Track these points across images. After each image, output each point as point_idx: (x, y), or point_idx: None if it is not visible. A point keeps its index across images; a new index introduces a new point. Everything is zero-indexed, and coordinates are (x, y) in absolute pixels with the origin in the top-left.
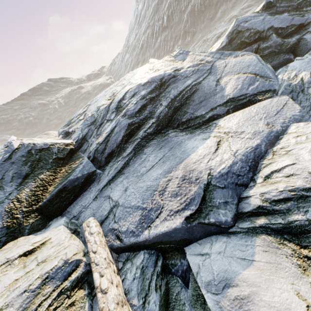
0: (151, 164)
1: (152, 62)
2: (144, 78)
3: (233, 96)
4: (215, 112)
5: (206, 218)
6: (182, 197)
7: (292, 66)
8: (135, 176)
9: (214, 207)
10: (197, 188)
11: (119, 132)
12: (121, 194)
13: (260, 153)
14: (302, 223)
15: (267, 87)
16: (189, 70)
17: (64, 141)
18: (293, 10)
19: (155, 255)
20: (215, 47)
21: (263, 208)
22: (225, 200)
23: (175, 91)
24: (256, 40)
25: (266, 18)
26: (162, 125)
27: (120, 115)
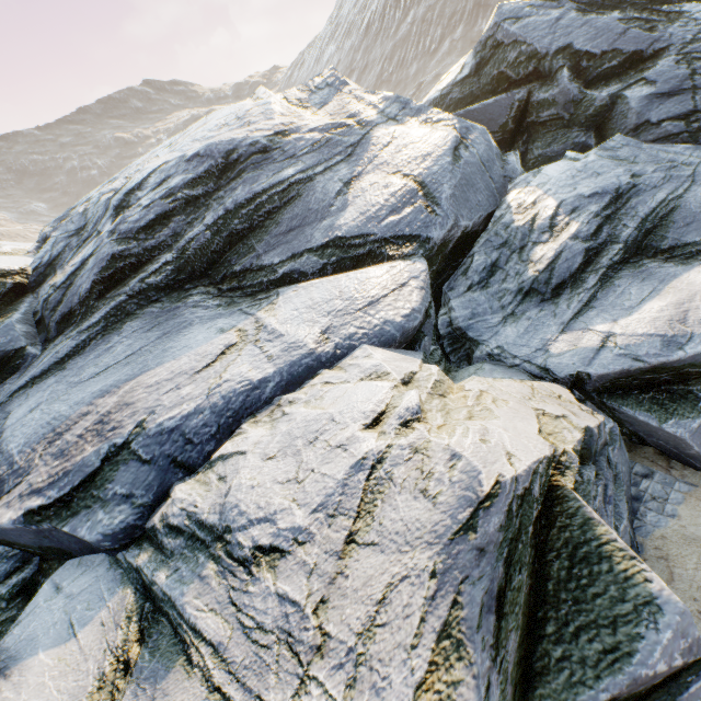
0: (108, 364)
1: (260, 97)
2: (209, 140)
3: (345, 235)
4: (297, 265)
5: (64, 522)
6: (62, 463)
7: (544, 174)
8: (69, 383)
9: (99, 502)
10: (92, 452)
11: (90, 272)
12: (21, 417)
13: (257, 402)
14: (159, 592)
15: (417, 228)
16: (308, 138)
17: (1, 265)
18: (645, 4)
19: (16, 561)
20: (450, 76)
21: (156, 532)
22: (131, 491)
23: (244, 190)
24: (531, 76)
25: (564, 18)
26: (192, 270)
27: (107, 230)
